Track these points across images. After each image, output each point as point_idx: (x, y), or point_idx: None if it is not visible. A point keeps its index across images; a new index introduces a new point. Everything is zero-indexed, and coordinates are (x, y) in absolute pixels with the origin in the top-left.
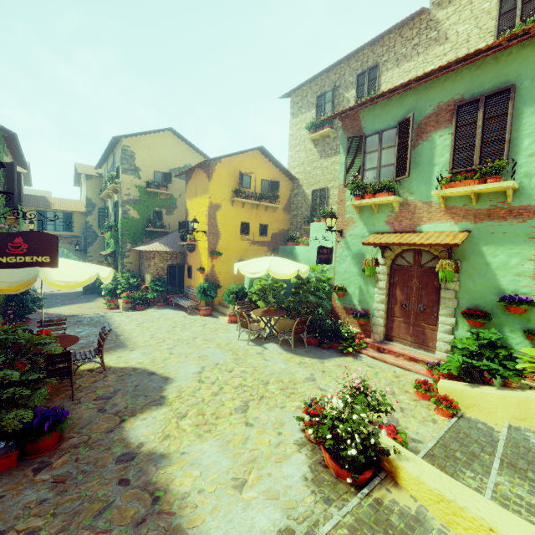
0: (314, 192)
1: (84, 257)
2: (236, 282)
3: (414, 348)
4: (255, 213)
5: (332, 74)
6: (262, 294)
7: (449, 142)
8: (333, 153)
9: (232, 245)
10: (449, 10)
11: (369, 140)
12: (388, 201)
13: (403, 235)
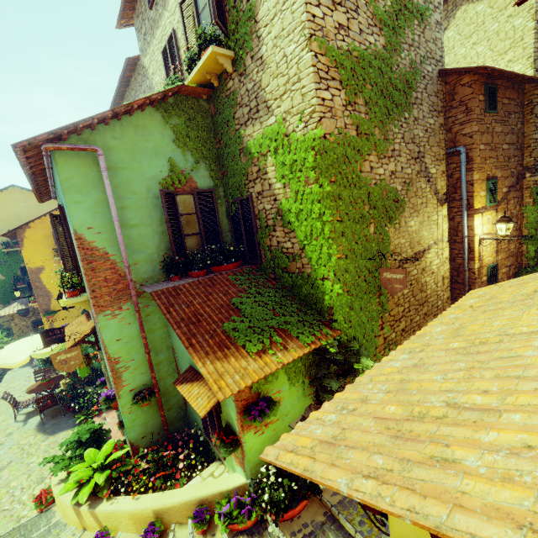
0: None
1: None
2: None
3: None
4: None
5: None
6: None
7: None
8: None
9: None
10: (147, 58)
11: None
12: None
13: (82, 322)
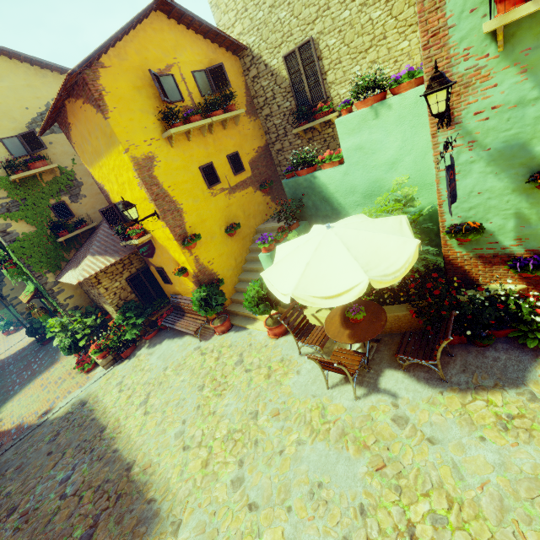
0: (289, 59)
1: (5, 304)
2: (238, 260)
3: None
4: (211, 141)
5: None
6: None
7: None
8: None
9: (206, 211)
10: None
11: None
12: None
13: None
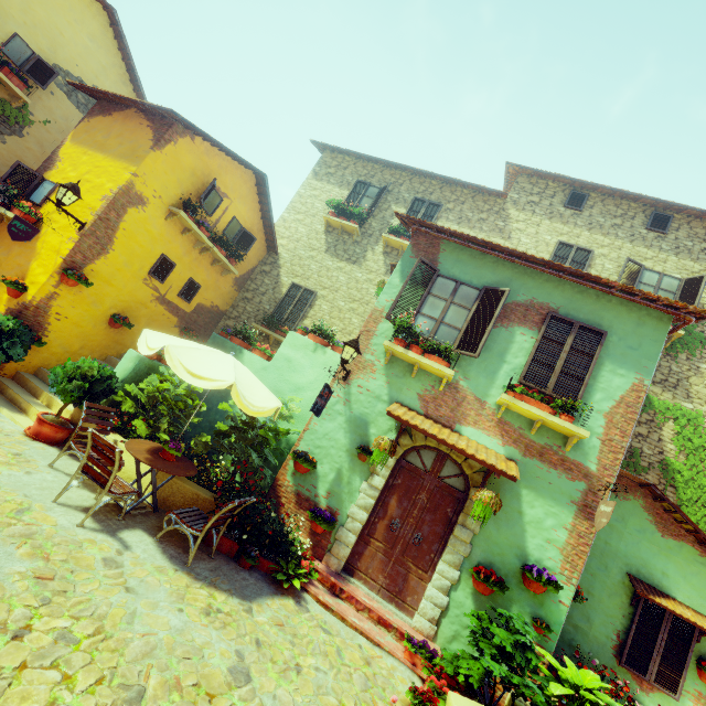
0: (295, 287)
1: None
2: (84, 351)
3: (382, 597)
4: (194, 257)
5: (388, 173)
6: (150, 407)
7: (529, 346)
8: (346, 258)
9: (122, 281)
10: (521, 215)
11: (442, 281)
12: (438, 372)
13: (441, 427)
